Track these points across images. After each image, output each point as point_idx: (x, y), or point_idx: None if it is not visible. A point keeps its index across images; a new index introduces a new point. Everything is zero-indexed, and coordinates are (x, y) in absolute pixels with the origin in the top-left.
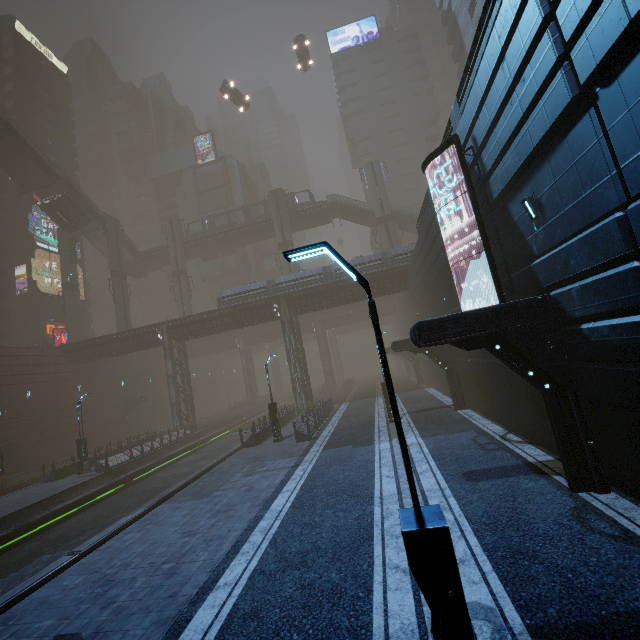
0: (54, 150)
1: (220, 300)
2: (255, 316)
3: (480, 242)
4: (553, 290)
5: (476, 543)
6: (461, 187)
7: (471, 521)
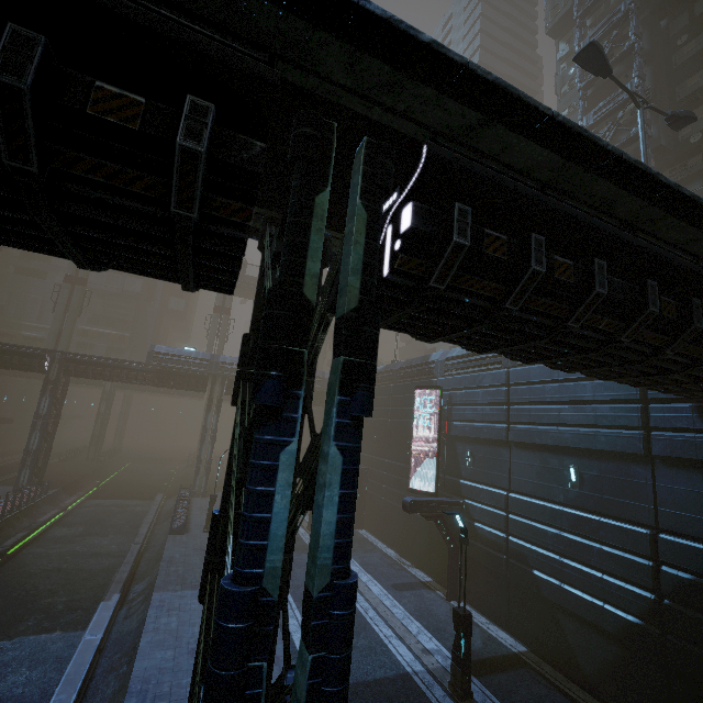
0: None
1: (152, 354)
2: (185, 384)
3: (428, 441)
4: (466, 498)
5: (420, 625)
6: (429, 405)
7: (412, 614)
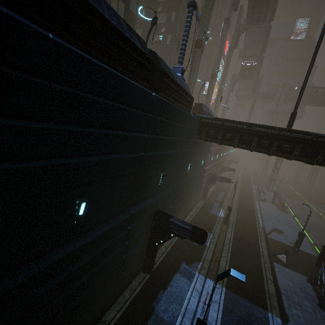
0: (232, 19)
1: None
2: None
3: None
4: None
5: None
6: None
7: None
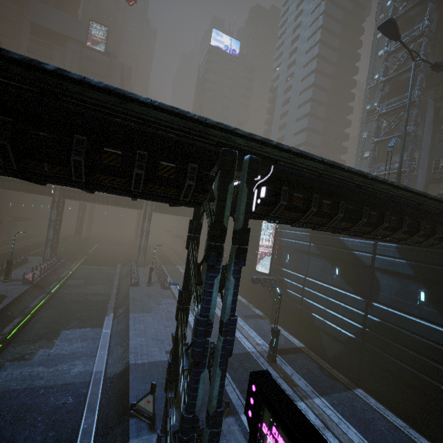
0: None
1: None
2: (131, 205)
3: (267, 246)
4: (284, 277)
5: (256, 333)
6: (270, 227)
7: (252, 329)
